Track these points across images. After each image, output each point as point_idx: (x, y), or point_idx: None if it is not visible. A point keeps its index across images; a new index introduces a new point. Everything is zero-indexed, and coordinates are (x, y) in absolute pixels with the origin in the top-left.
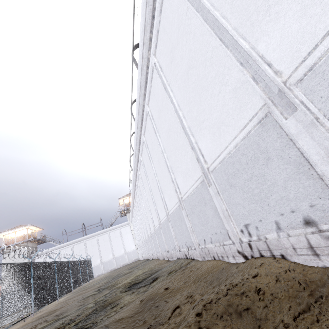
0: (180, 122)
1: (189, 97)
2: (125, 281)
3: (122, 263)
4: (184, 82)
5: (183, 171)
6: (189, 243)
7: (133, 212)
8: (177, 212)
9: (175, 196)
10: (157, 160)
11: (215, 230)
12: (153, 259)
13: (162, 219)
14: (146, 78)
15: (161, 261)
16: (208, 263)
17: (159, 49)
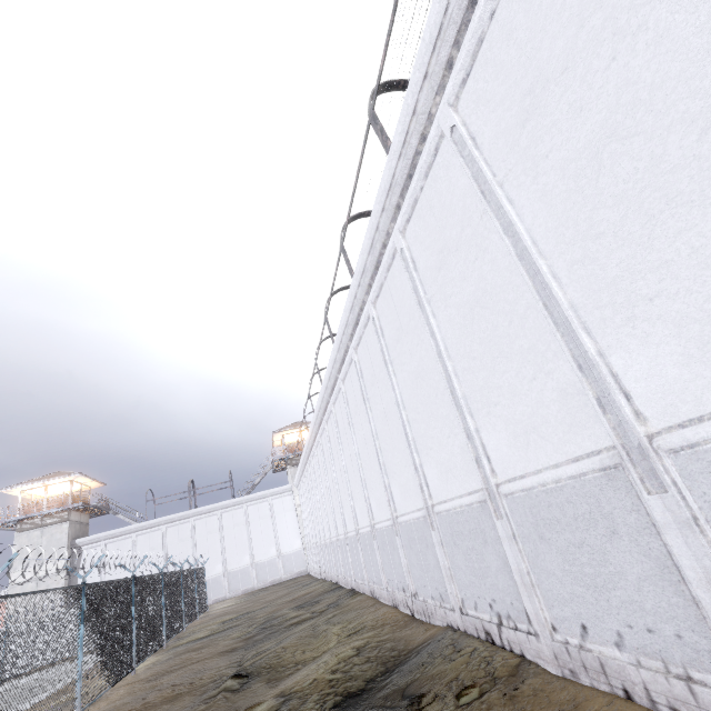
0: (536, 289)
1: (591, 221)
2: (312, 669)
3: (270, 578)
4: (574, 178)
5: (516, 420)
6: (509, 610)
7: (306, 467)
8: (471, 515)
9: (467, 472)
10: (412, 371)
11: (647, 619)
12: (357, 594)
13: (405, 513)
14: (413, 166)
15: (389, 612)
16: (609, 710)
17: (473, 90)
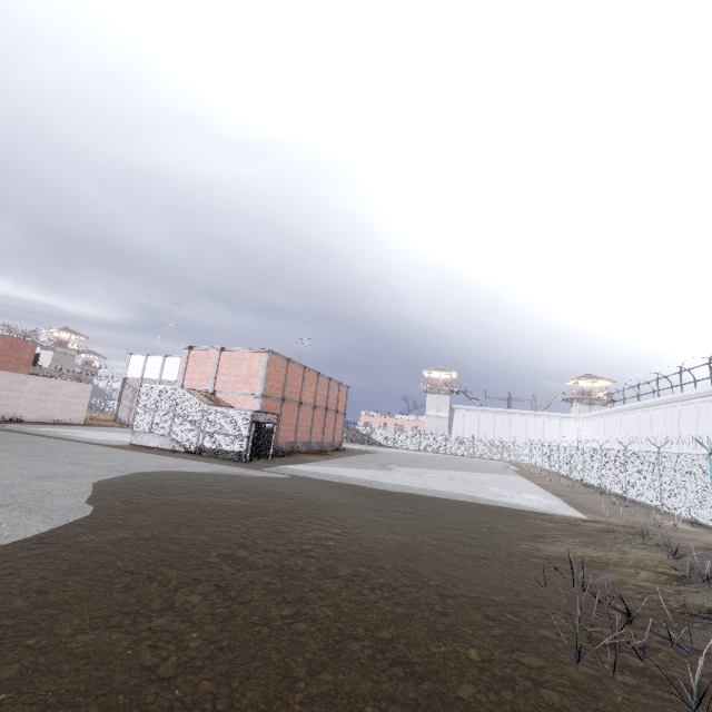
0: None
1: None
2: None
3: None
4: None
5: None
6: None
7: (608, 415)
8: None
9: None
10: None
11: None
12: None
13: None
14: None
15: None
16: None
17: None
